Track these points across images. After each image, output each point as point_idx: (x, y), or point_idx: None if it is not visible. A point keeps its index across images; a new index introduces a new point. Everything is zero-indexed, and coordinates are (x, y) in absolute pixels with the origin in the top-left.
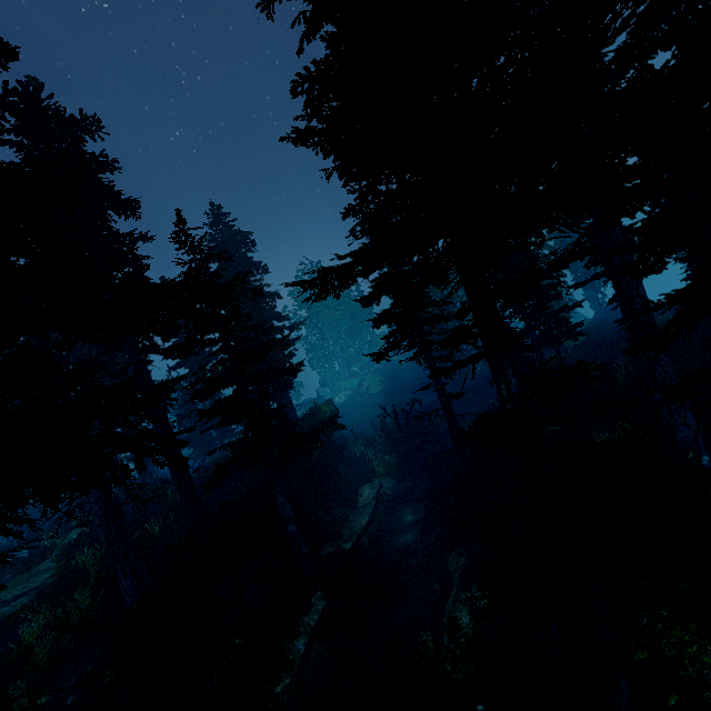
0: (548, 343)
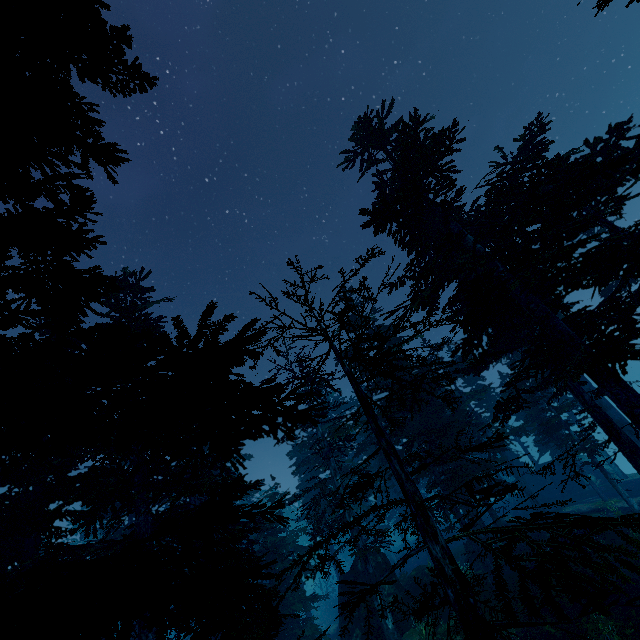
0: None
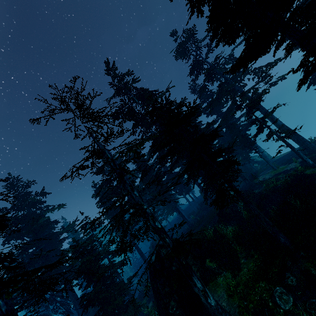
0: None
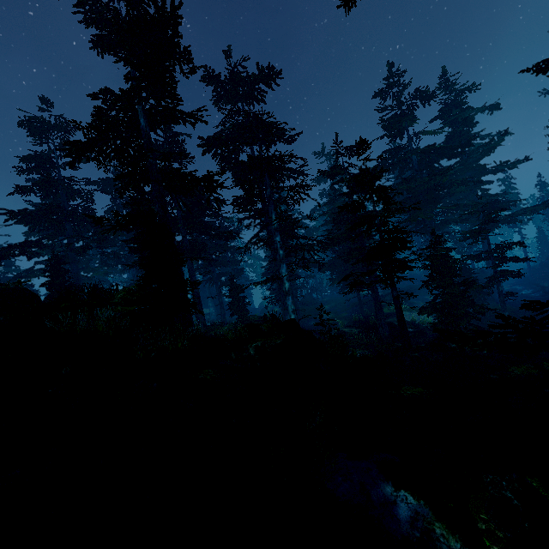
0: None
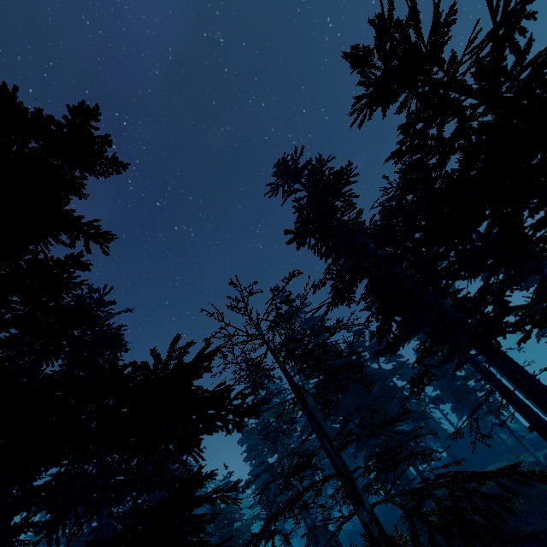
0: None
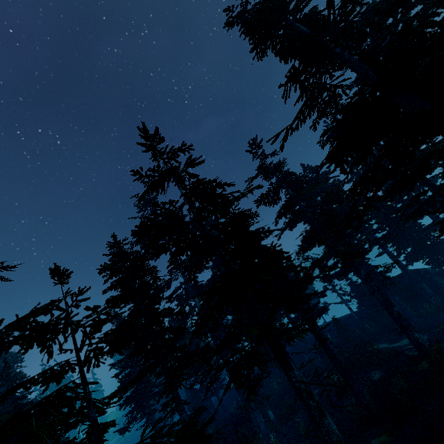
0: (213, 393)
